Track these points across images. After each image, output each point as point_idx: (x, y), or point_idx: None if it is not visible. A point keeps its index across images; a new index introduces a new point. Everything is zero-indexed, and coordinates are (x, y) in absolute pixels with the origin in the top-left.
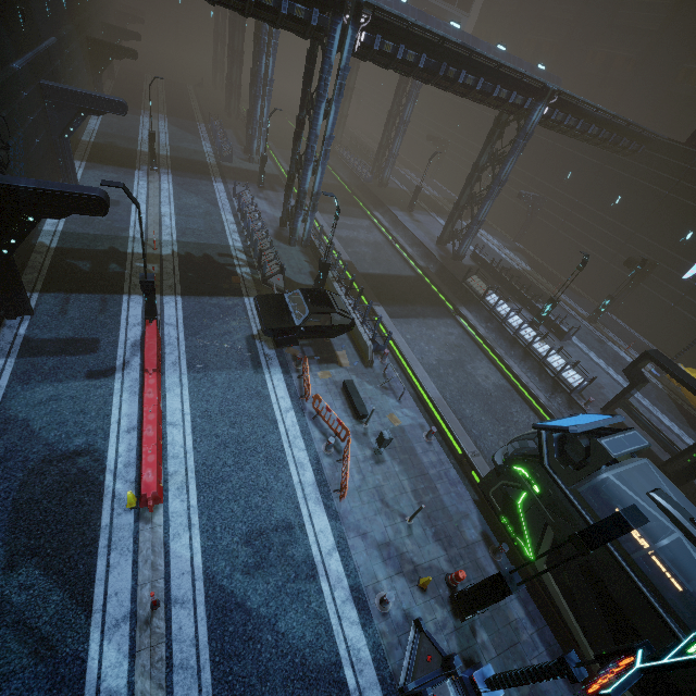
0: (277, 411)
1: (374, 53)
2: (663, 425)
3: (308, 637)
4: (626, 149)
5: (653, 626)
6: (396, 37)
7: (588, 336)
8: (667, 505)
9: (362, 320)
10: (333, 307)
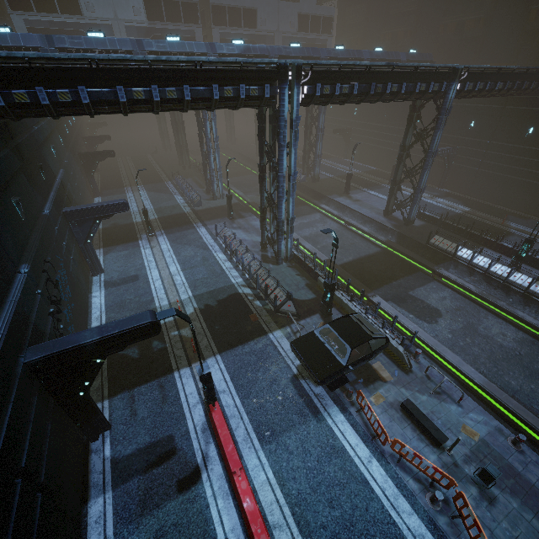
0: (361, 466)
1: (316, 98)
2: None
3: None
4: (528, 89)
5: None
6: (331, 80)
7: None
8: None
9: (381, 325)
10: (366, 333)
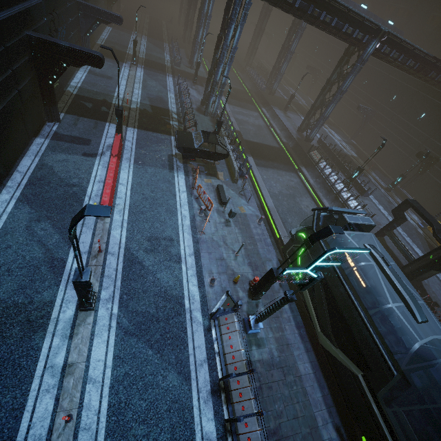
0: (177, 191)
1: None
2: (414, 252)
3: (170, 283)
4: (434, 79)
5: (347, 306)
6: None
7: (382, 198)
8: (372, 250)
9: (236, 157)
10: (218, 142)
